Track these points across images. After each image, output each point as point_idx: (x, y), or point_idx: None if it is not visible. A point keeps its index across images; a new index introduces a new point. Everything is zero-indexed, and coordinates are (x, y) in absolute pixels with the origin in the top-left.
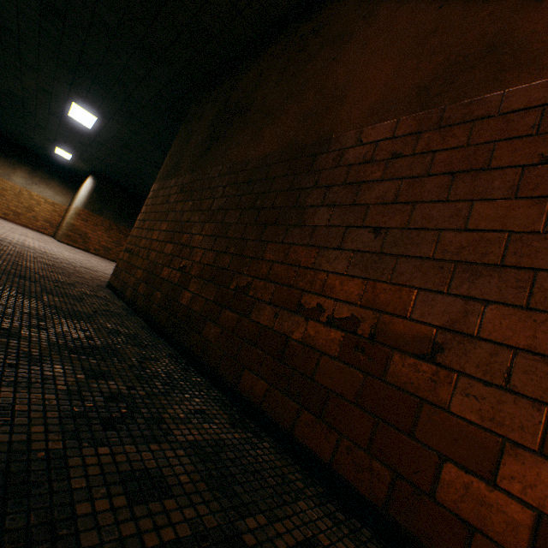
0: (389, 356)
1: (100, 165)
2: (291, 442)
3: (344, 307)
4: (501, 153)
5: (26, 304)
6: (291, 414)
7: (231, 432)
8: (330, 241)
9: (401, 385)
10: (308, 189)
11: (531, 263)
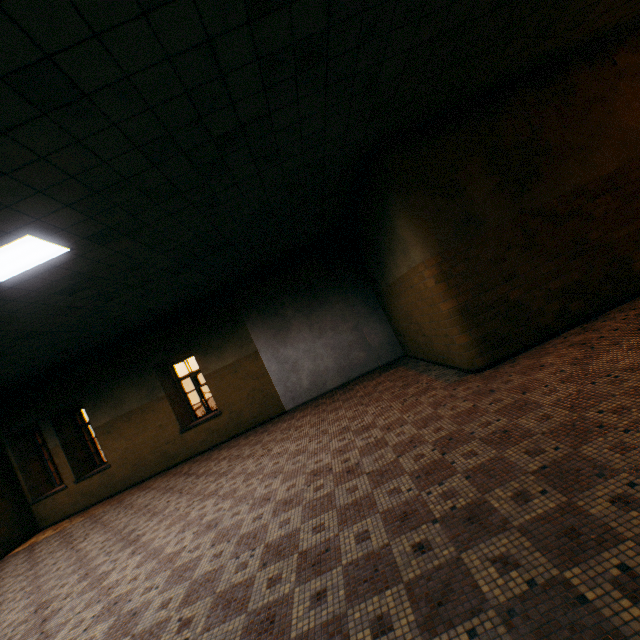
0: None
1: None
2: None
3: None
4: None
5: None
6: None
7: None
8: None
9: None
10: None
11: None
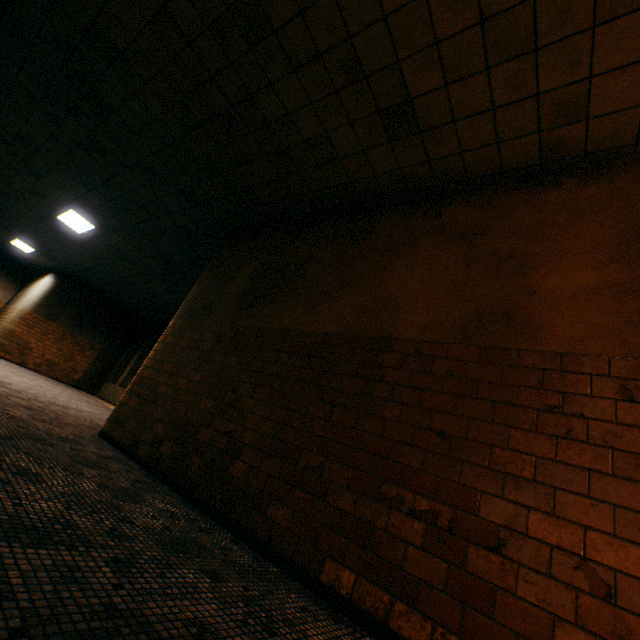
0: (466, 547)
1: (71, 265)
2: (388, 633)
3: (423, 500)
4: (522, 395)
5: (86, 486)
6: (384, 604)
7: (338, 628)
8: (403, 436)
9: (478, 573)
10: (375, 381)
11: (551, 481)
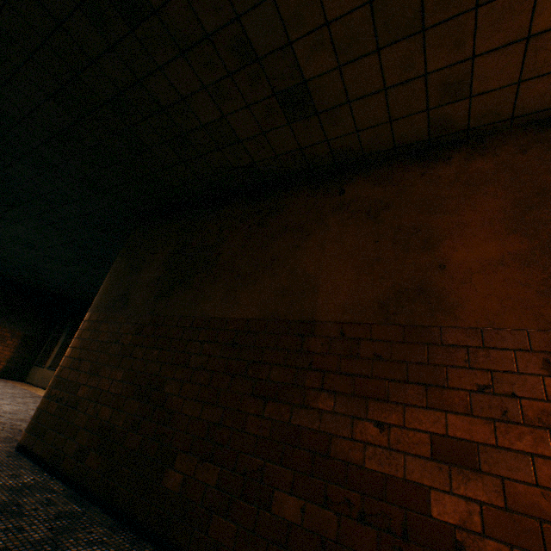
0: None
1: None
2: None
3: (372, 502)
4: (452, 376)
5: None
6: None
7: None
8: (340, 429)
9: None
10: (304, 369)
11: (497, 470)
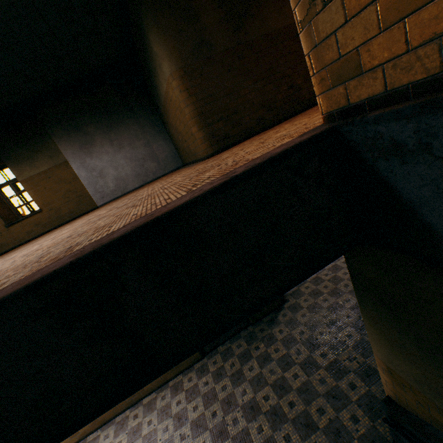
0: None
1: None
2: None
3: None
4: None
5: None
6: None
7: None
8: None
9: None
10: None
11: None
